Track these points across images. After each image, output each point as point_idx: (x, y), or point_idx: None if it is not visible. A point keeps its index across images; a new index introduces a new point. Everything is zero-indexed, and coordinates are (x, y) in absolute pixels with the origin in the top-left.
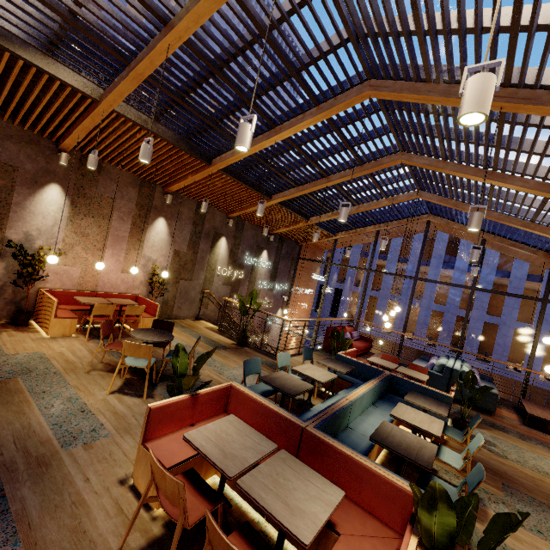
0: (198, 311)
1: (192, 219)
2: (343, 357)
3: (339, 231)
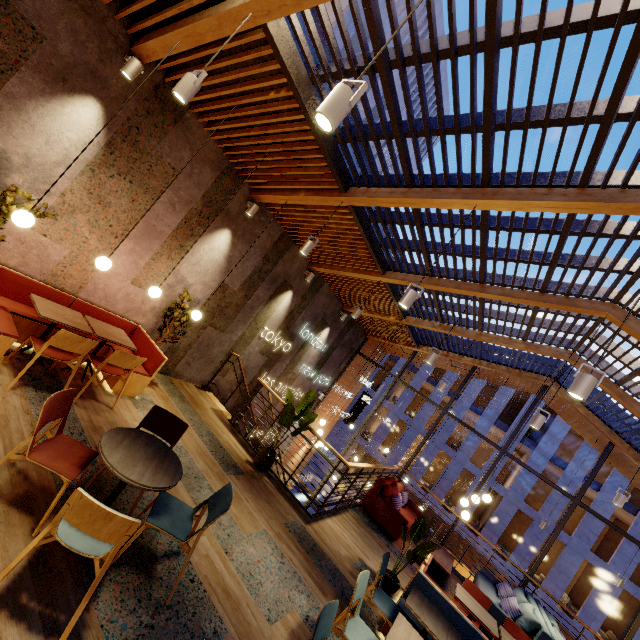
0: (210, 376)
1: (266, 251)
2: (429, 584)
3: (425, 344)
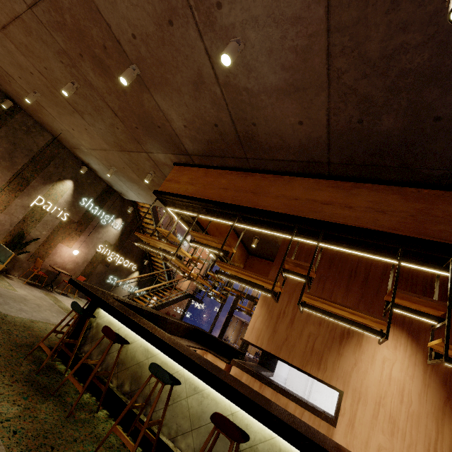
0: None
1: None
2: None
3: None
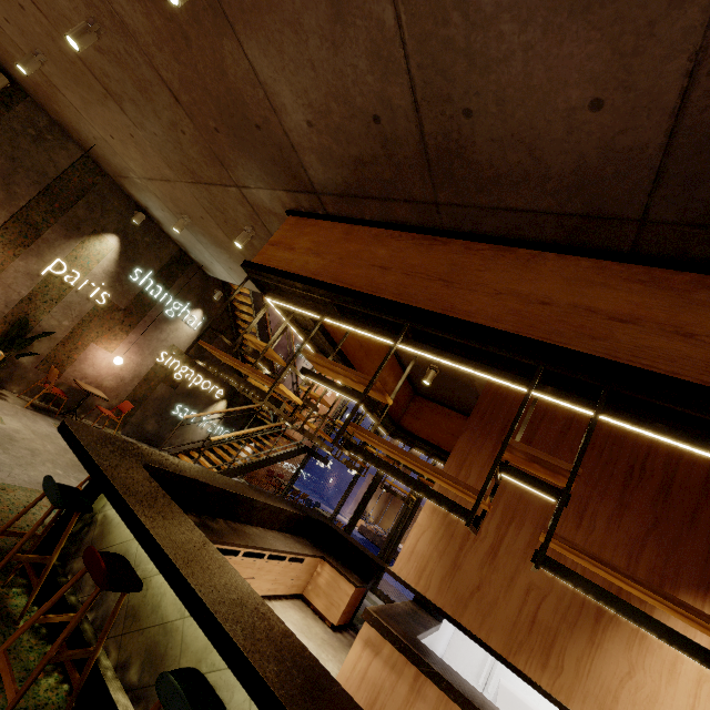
0: None
1: None
2: None
3: None
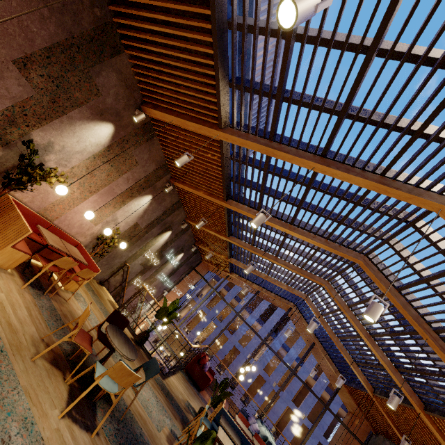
0: (107, 276)
1: (166, 208)
2: (227, 414)
3: (235, 272)
